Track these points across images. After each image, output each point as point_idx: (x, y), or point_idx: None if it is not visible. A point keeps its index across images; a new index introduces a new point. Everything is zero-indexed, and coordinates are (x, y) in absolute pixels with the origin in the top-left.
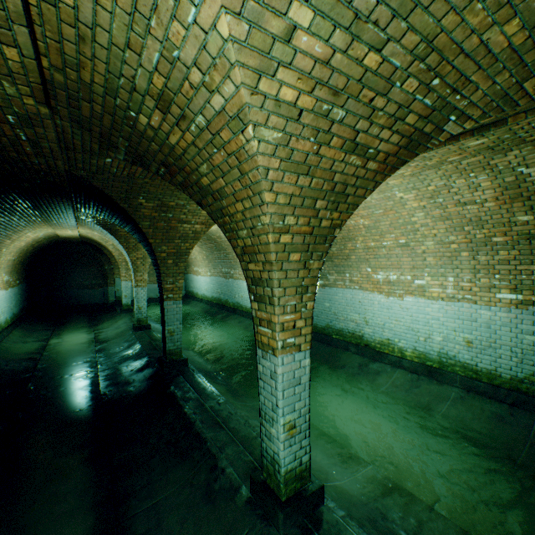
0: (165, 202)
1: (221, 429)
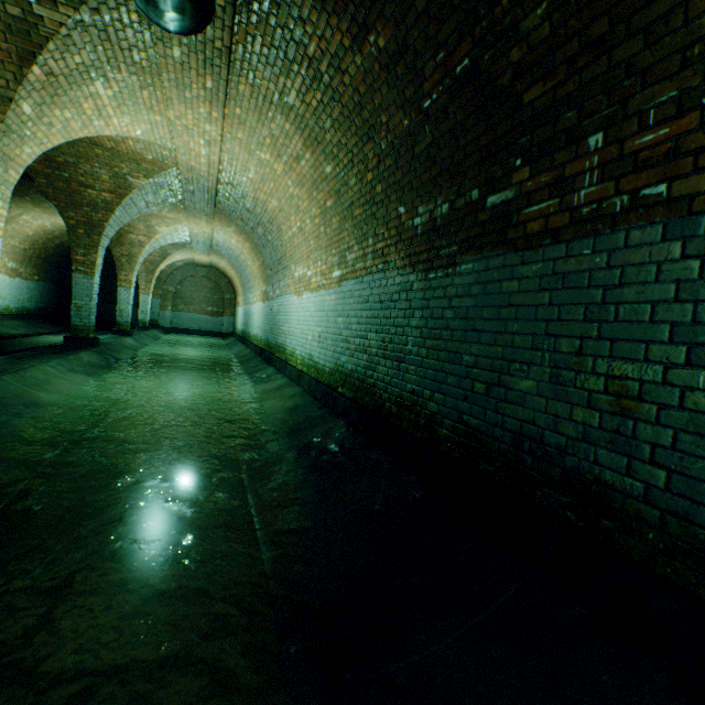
0: (53, 157)
1: (16, 359)
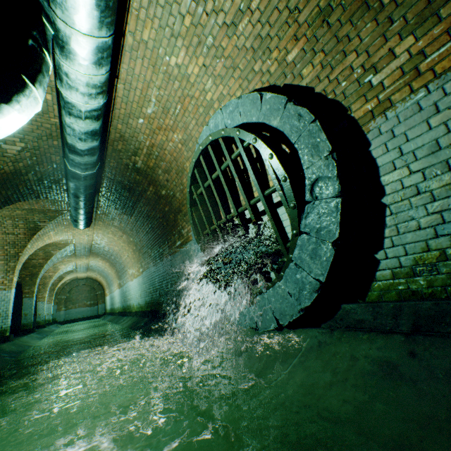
0: None
1: None
